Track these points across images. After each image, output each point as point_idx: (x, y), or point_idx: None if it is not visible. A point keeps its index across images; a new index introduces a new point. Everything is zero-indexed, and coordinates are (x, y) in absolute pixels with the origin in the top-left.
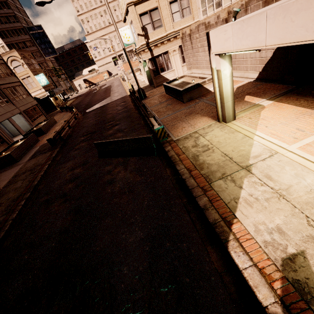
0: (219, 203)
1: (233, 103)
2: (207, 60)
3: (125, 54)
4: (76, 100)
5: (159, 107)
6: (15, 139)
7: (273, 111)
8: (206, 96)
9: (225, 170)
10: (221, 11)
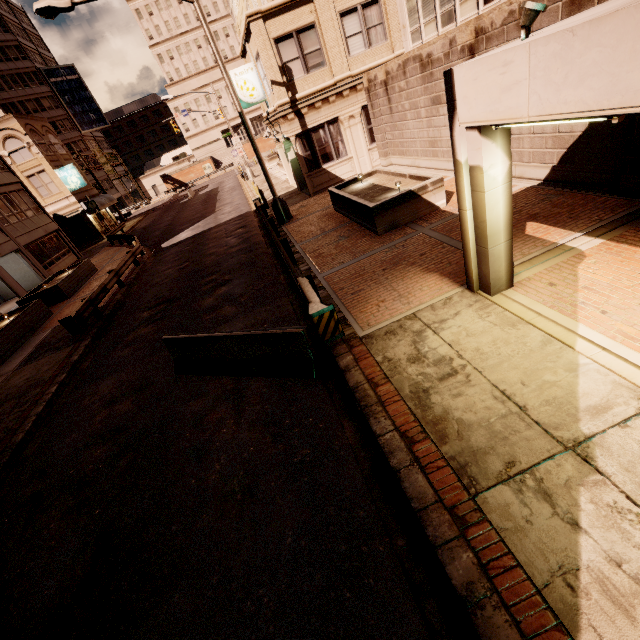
0: (513, 582)
1: (509, 248)
2: (426, 137)
3: (244, 124)
4: (145, 219)
5: (321, 243)
6: (6, 308)
7: (610, 266)
8: (430, 221)
9: (514, 452)
10: (459, 29)
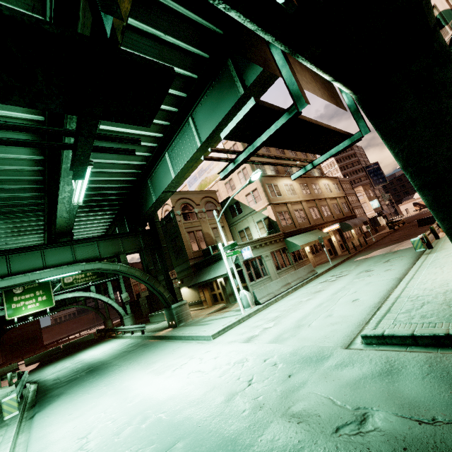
0: None
1: None
2: None
3: None
4: None
5: None
6: None
7: None
8: None
9: None
10: None
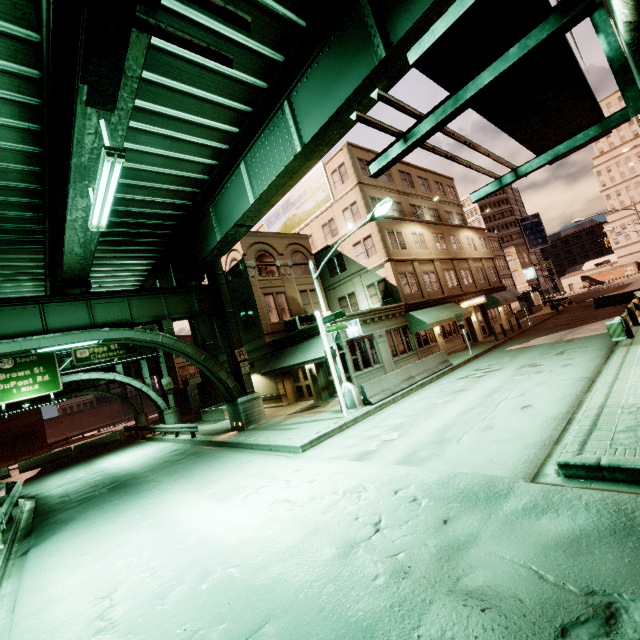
0: None
1: None
2: None
3: None
4: None
5: None
6: None
7: None
8: None
9: None
10: None
